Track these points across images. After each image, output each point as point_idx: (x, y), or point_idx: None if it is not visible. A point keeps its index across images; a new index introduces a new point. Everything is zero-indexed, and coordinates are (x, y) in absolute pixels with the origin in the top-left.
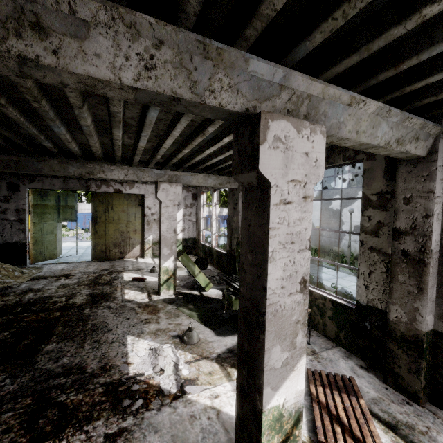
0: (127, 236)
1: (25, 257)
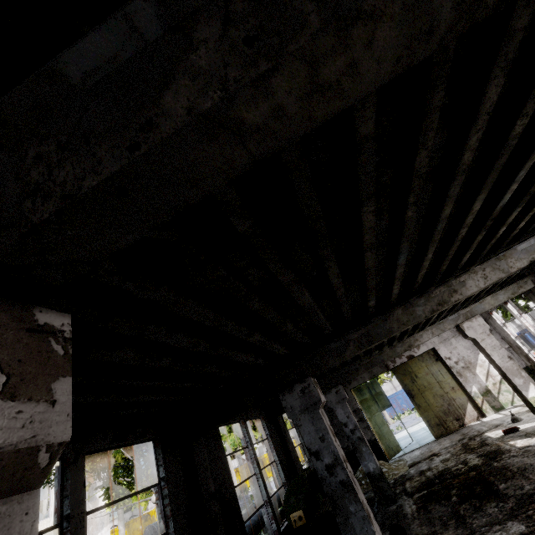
0: (449, 398)
1: (382, 453)
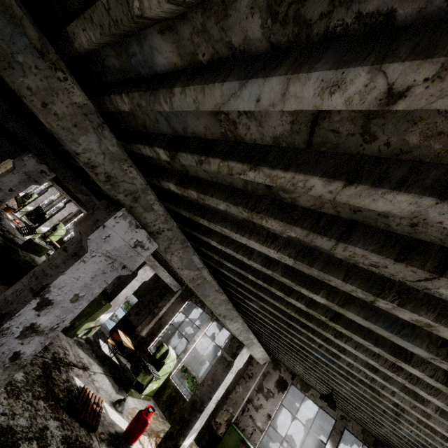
0: (1, 166)
1: None
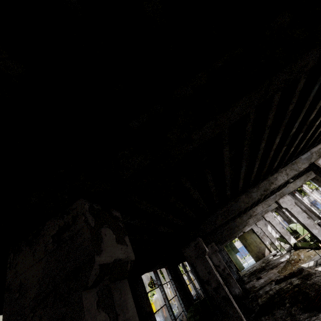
0: (259, 246)
1: (237, 269)
